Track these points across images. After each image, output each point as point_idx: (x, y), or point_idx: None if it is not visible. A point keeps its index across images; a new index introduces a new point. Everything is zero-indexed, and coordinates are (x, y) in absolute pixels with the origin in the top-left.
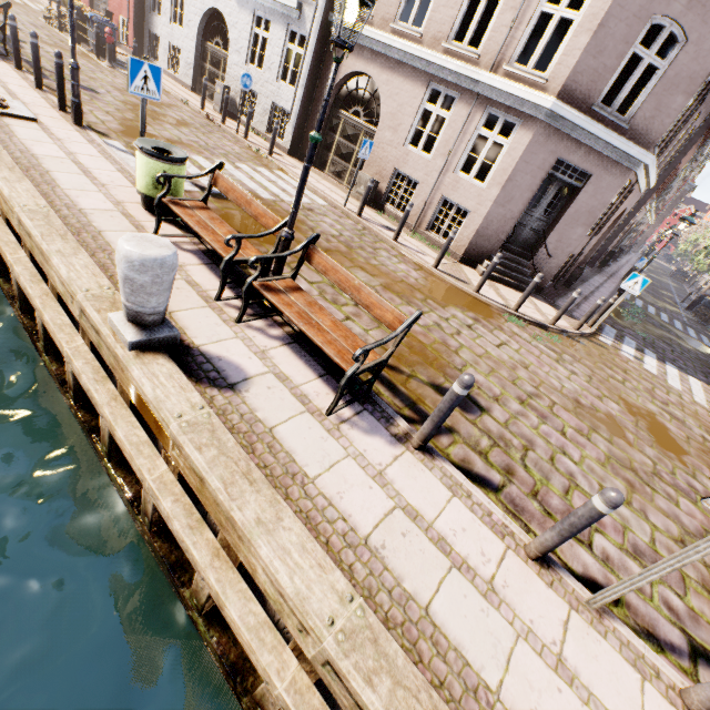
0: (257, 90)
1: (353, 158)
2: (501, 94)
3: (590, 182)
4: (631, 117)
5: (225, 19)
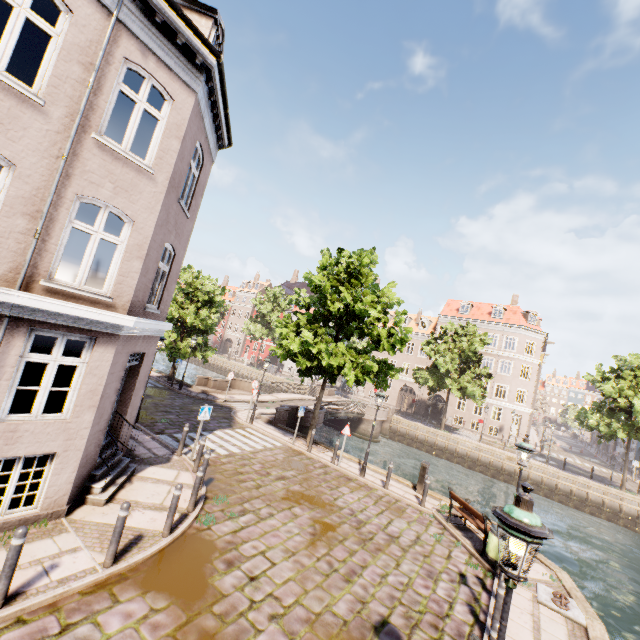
0: None
1: None
2: (56, 314)
3: (145, 357)
4: (158, 304)
5: None
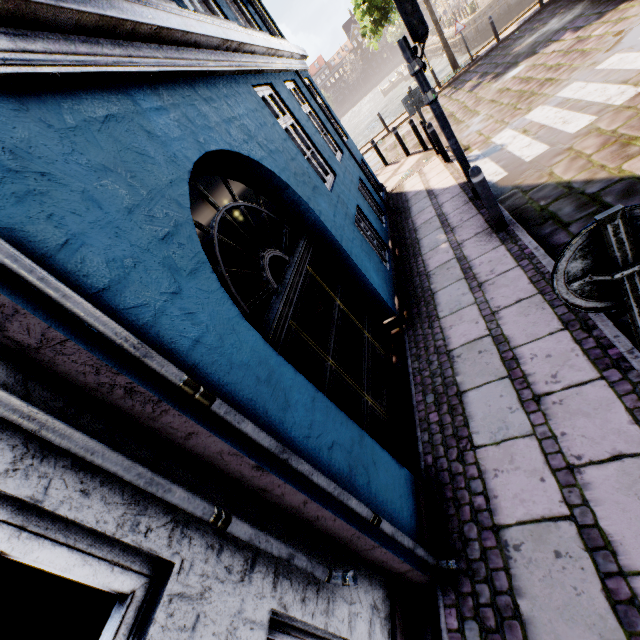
0: None
1: None
2: None
3: None
4: None
5: None
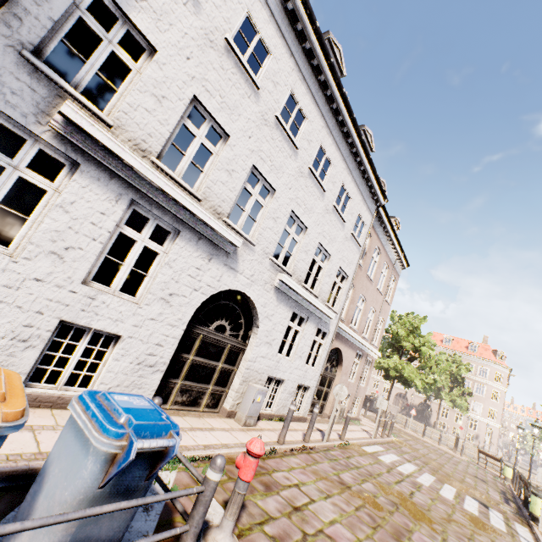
0: (286, 377)
1: (323, 395)
2: (372, 353)
3: None
4: None
5: (257, 307)
